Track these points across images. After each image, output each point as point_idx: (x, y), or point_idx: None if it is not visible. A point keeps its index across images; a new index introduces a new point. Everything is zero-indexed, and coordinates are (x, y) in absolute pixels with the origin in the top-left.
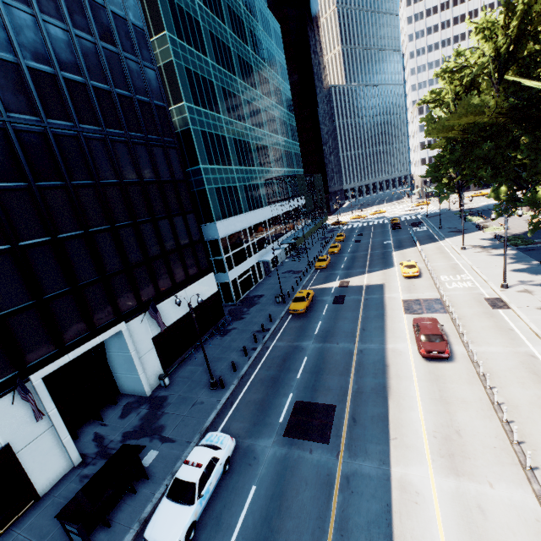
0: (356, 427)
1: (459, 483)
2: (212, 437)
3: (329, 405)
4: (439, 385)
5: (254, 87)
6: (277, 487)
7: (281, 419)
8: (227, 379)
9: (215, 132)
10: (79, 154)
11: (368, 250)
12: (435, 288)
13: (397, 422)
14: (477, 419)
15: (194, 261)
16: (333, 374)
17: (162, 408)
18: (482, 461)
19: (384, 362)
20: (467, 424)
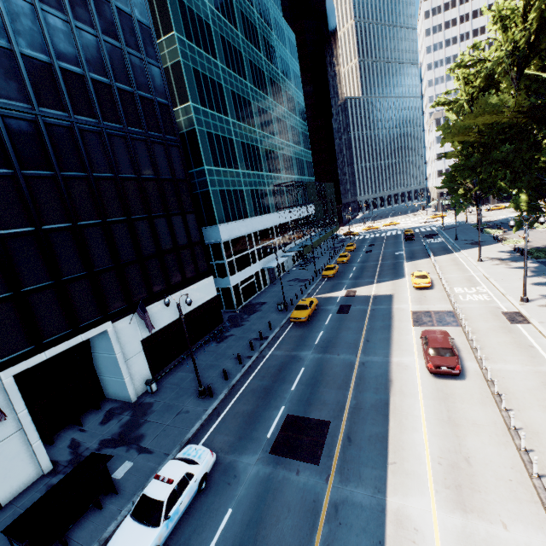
0: (350, 447)
1: (466, 522)
2: (190, 450)
3: (323, 421)
4: (447, 404)
5: (265, 93)
6: (256, 512)
7: (268, 434)
8: (217, 387)
9: (222, 134)
10: (72, 145)
11: (379, 260)
12: (448, 300)
13: (398, 444)
14: (490, 446)
15: (193, 263)
16: (330, 387)
17: (145, 416)
18: (494, 495)
19: (387, 376)
20: (479, 451)
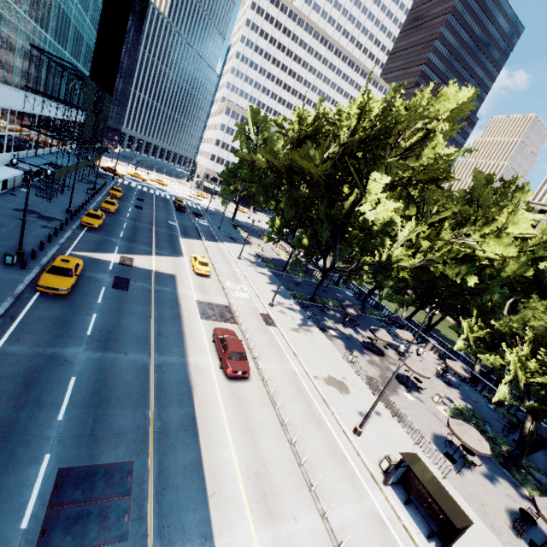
0: (166, 492)
1: (275, 530)
2: None
3: (123, 464)
4: (243, 409)
5: None
6: None
7: (25, 522)
8: None
9: None
10: None
11: (154, 225)
12: (224, 294)
13: (213, 468)
14: (275, 445)
15: None
16: (124, 405)
17: None
18: (286, 493)
19: (188, 382)
20: (270, 453)
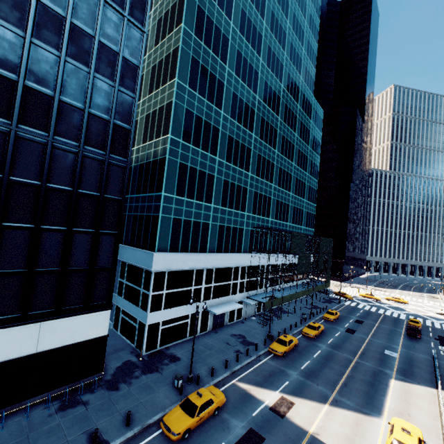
0: None
1: None
2: None
3: None
4: None
5: (272, 146)
6: None
7: None
8: None
9: (202, 169)
10: None
11: (356, 354)
12: None
13: None
14: None
15: (84, 290)
16: None
17: None
18: None
19: None
20: None
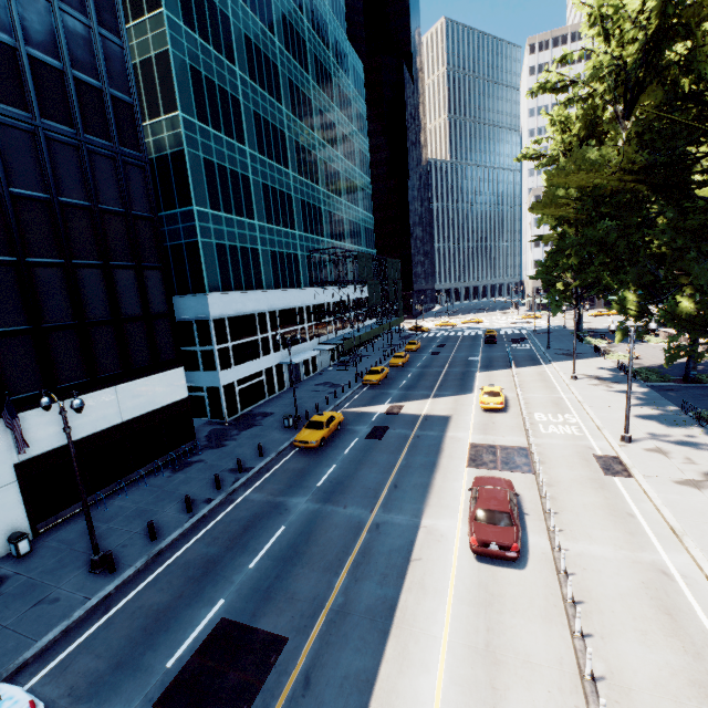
0: (303, 701)
1: None
2: None
3: (275, 637)
4: (489, 615)
5: (310, 127)
6: None
7: (171, 660)
8: (131, 554)
9: (232, 167)
10: None
11: (445, 367)
12: (523, 431)
13: (388, 699)
14: None
15: (147, 345)
16: (313, 566)
17: None
18: None
19: (407, 552)
20: None
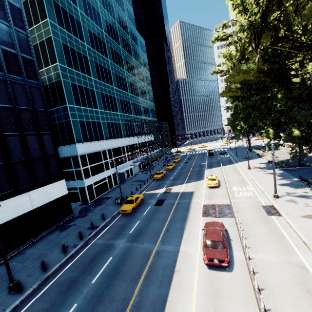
0: None
1: None
2: None
3: None
4: (215, 301)
5: (122, 67)
6: None
7: None
8: (32, 280)
9: (85, 86)
10: None
11: (191, 168)
12: (228, 196)
13: None
14: None
15: (45, 170)
16: (125, 279)
17: None
18: None
19: (173, 267)
20: None
